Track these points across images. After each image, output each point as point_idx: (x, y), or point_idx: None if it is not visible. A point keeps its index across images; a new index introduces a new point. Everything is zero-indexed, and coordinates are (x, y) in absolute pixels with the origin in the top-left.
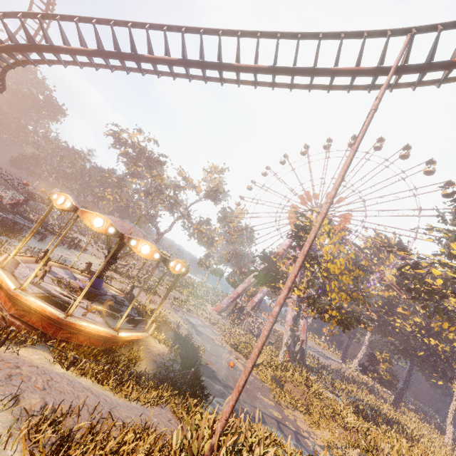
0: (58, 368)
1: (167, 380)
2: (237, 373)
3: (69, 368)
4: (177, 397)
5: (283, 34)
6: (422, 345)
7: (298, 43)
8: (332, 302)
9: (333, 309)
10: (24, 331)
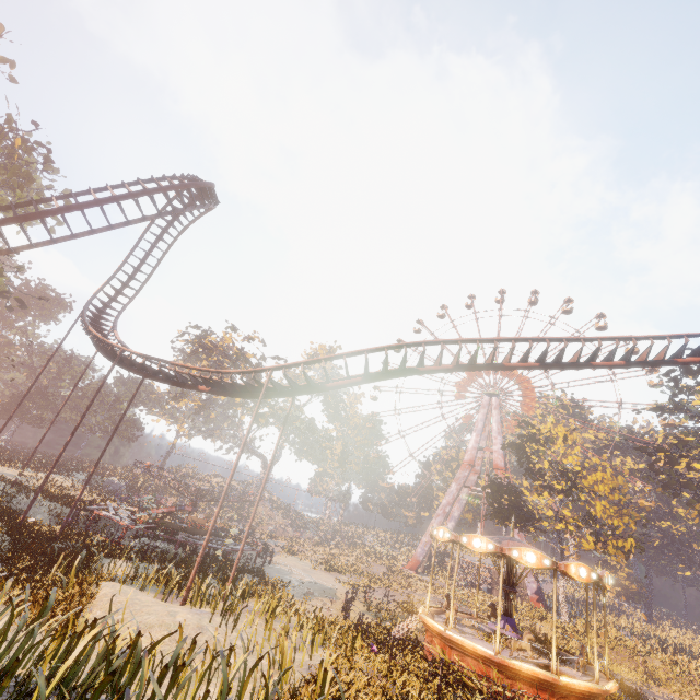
0: None
1: None
2: None
3: None
4: None
5: (636, 338)
6: (648, 530)
7: (651, 345)
8: (616, 530)
9: (616, 538)
10: None
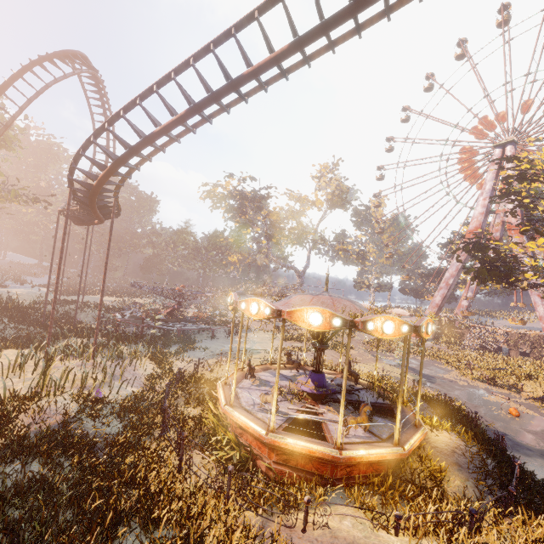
0: (386, 536)
1: (510, 498)
2: (532, 424)
3: (397, 532)
4: (543, 523)
5: None
6: None
7: None
8: None
9: None
10: (304, 483)
